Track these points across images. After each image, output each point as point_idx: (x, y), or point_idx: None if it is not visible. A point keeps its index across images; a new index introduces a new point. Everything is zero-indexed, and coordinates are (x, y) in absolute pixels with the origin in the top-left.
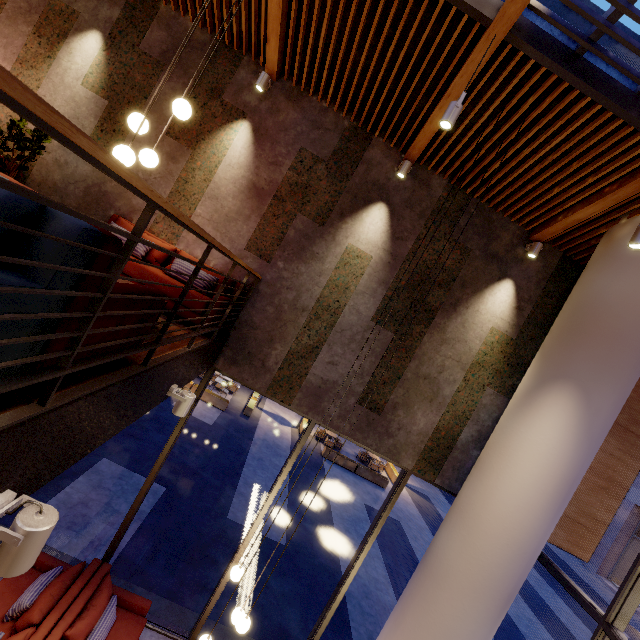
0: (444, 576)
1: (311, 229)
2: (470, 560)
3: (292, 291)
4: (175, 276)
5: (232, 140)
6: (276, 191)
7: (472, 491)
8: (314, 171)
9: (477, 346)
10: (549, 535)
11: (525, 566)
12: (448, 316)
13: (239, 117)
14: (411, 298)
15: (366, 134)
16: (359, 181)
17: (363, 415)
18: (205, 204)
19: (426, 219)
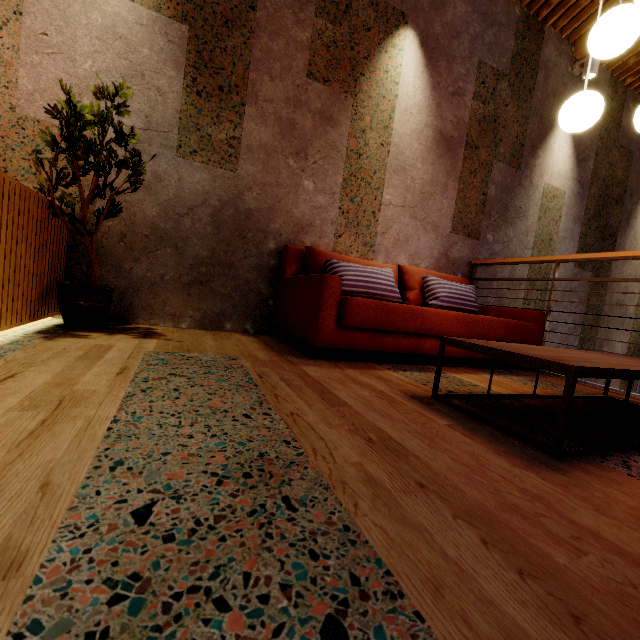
0: None
1: (509, 178)
2: None
3: (506, 266)
4: (447, 307)
5: (399, 67)
6: (466, 136)
7: None
8: (498, 93)
9: None
10: None
11: None
12: (625, 233)
13: (399, 23)
14: (599, 227)
15: (538, 24)
16: (541, 96)
17: None
18: (392, 183)
19: (599, 128)
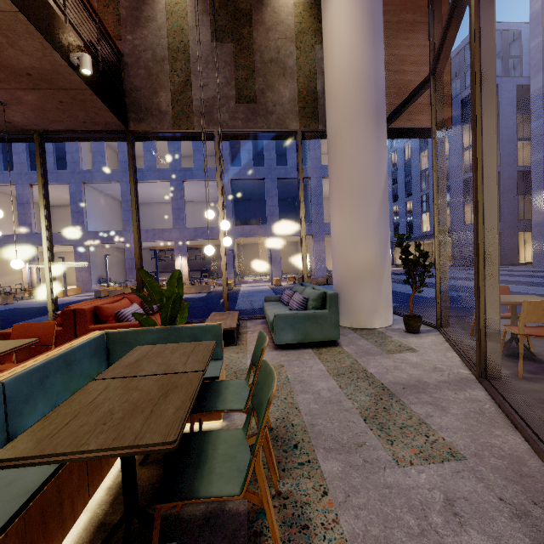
0: (335, 136)
1: (134, 2)
2: (342, 110)
3: (148, 51)
4: None
5: None
6: None
7: (326, 83)
8: None
9: (292, 21)
10: (380, 63)
11: (374, 87)
12: (260, 11)
13: None
14: (228, 12)
15: None
16: None
17: (245, 109)
18: None
19: None
